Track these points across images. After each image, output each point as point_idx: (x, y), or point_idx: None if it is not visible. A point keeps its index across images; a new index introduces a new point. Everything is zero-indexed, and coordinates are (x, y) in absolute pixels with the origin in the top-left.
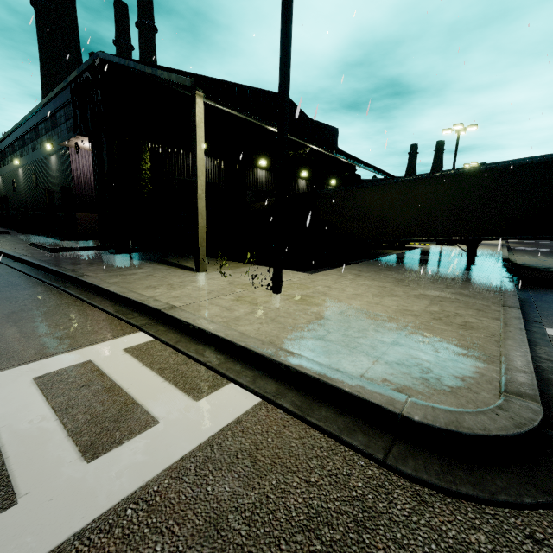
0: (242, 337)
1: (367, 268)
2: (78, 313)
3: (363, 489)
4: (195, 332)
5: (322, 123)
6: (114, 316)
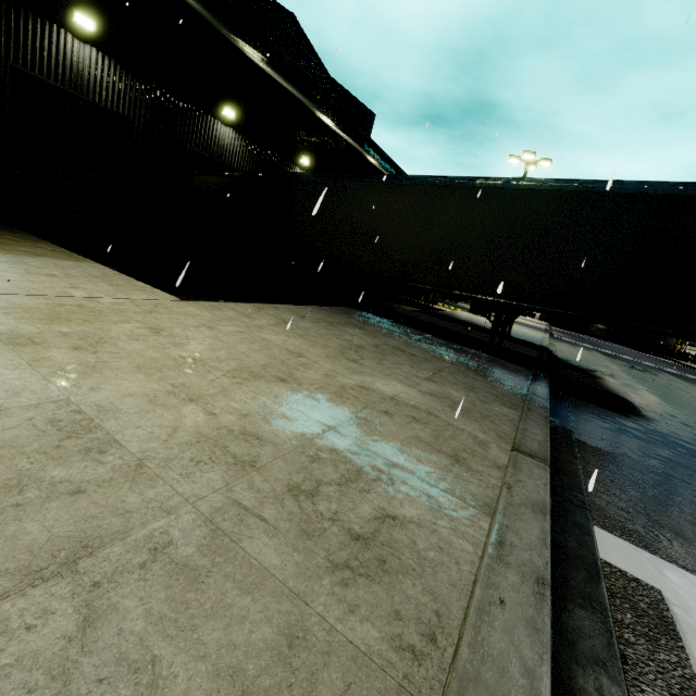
0: None
1: (325, 315)
2: None
3: None
4: None
5: (351, 95)
6: None
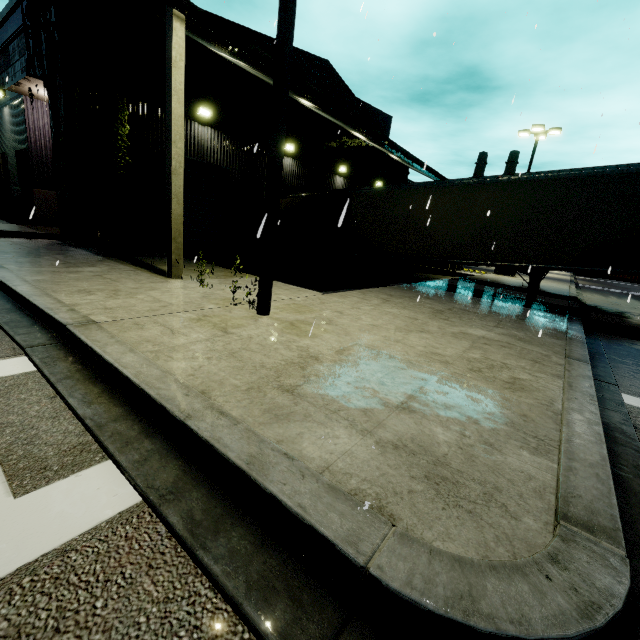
0: (160, 380)
1: (401, 292)
2: None
3: None
4: (100, 364)
5: (372, 107)
6: (1, 329)
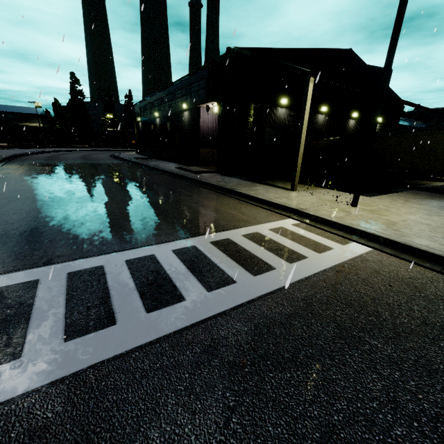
0: (353, 225)
1: (412, 196)
2: (250, 207)
3: (431, 276)
4: (322, 221)
5: (378, 67)
6: (270, 210)
